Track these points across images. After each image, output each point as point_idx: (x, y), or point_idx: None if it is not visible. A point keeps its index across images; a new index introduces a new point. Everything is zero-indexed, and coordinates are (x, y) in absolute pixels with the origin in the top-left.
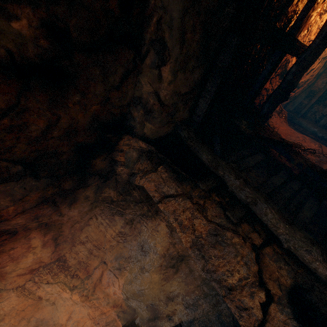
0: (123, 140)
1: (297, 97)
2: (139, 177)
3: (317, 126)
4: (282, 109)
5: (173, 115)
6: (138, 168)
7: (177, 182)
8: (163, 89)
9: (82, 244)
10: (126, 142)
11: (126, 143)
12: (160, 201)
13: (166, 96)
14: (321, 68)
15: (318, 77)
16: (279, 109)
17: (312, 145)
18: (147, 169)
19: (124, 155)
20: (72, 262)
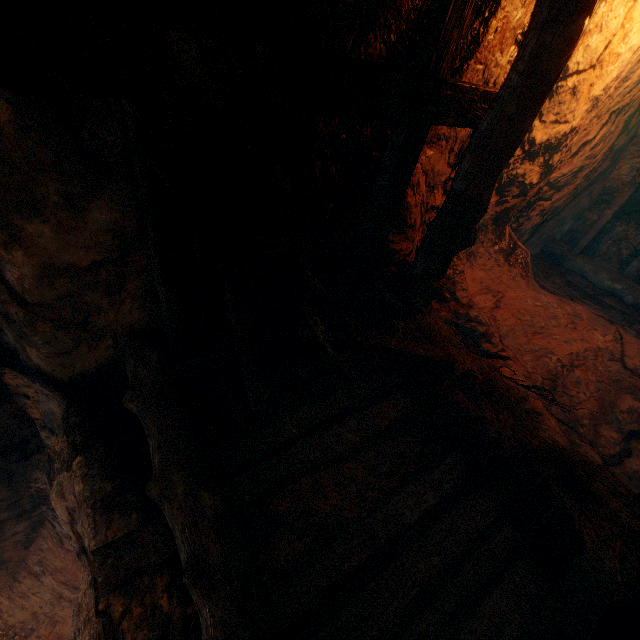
0: (8, 377)
1: (566, 207)
2: (56, 470)
3: (621, 278)
4: (518, 243)
5: (87, 323)
6: (53, 446)
7: (99, 515)
8: (8, 263)
9: (35, 577)
10: (18, 380)
11: (22, 383)
12: (80, 554)
13: (23, 280)
14: (619, 136)
15: (617, 158)
16: (507, 245)
17: (595, 338)
18: (64, 455)
19: (37, 405)
20: (18, 616)
